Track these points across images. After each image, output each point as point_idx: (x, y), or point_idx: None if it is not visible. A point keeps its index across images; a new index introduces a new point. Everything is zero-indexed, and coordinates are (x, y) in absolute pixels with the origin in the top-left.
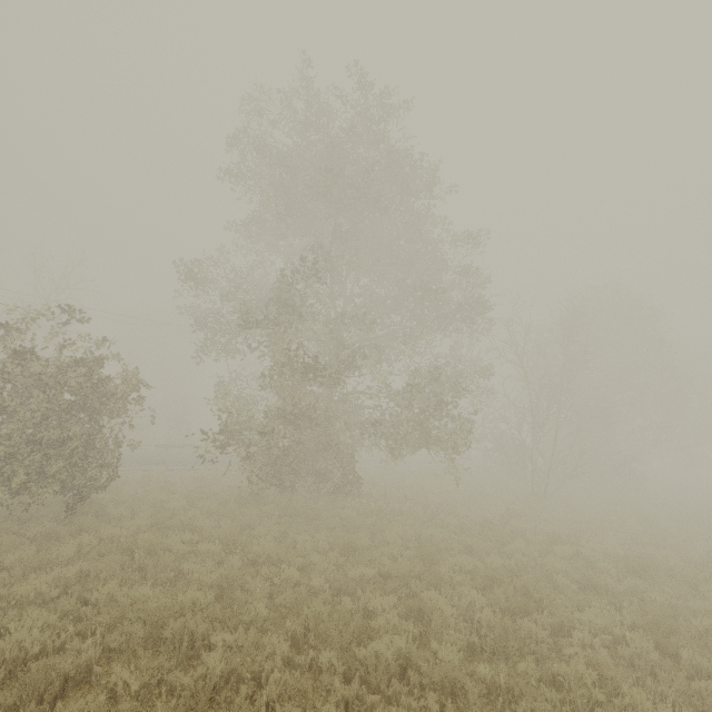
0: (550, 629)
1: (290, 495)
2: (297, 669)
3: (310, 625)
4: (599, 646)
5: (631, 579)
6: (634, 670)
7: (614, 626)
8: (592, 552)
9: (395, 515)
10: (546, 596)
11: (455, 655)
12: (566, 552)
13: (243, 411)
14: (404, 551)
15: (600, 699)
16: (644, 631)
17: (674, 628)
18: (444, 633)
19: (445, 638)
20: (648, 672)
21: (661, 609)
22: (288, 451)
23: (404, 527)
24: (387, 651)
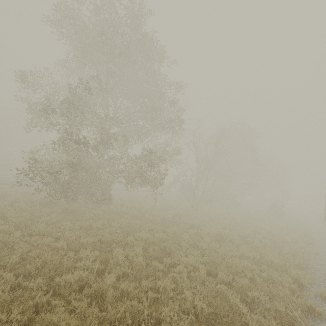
0: (168, 265)
1: (73, 203)
2: (24, 289)
3: (40, 267)
4: (185, 272)
5: (215, 243)
6: (196, 282)
7: (198, 263)
8: (203, 232)
9: (125, 214)
10: (173, 251)
11: (111, 279)
12: (192, 232)
13: (45, 159)
14: (117, 230)
15: (171, 296)
16: (209, 265)
17: (222, 263)
18: (113, 268)
19: (114, 270)
20: (201, 282)
21: (221, 255)
22: (72, 181)
23: (124, 220)
24: (72, 279)
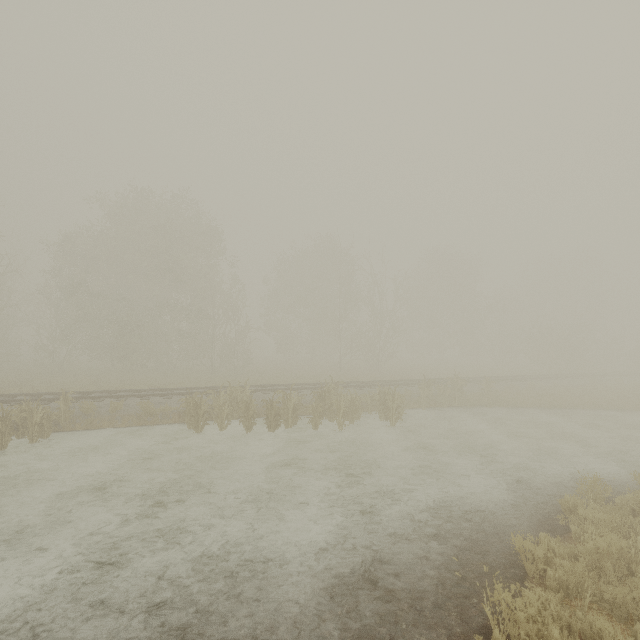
0: None
1: None
2: None
3: None
4: None
5: None
6: None
7: None
8: None
9: None
10: None
11: None
12: None
13: None
14: None
15: None
16: None
17: None
18: None
19: None
20: None
21: None
22: None
23: None
24: None
